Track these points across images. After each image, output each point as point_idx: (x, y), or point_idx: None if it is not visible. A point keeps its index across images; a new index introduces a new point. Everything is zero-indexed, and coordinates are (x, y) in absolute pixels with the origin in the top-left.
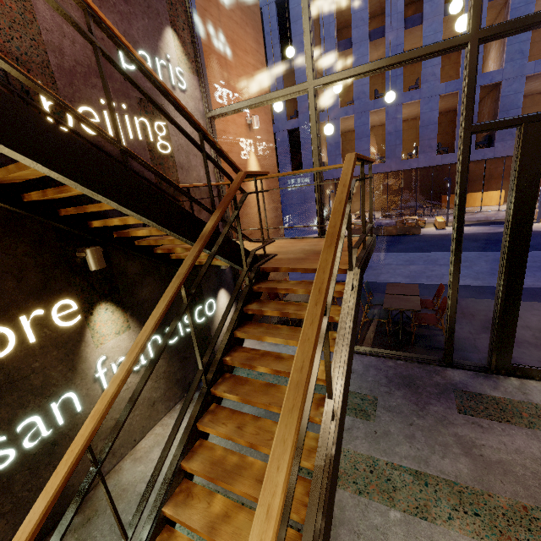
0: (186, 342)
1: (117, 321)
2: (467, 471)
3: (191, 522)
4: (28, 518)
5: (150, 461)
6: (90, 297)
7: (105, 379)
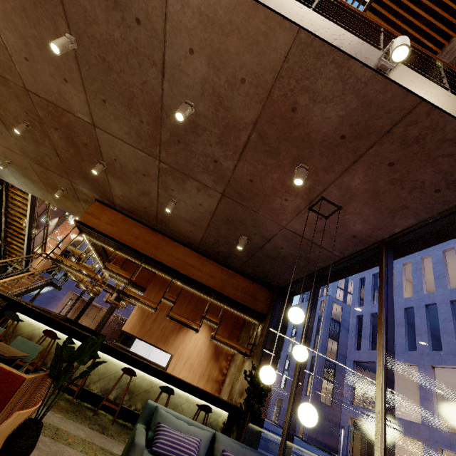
0: None
1: None
2: None
3: None
4: None
5: None
6: None
7: None
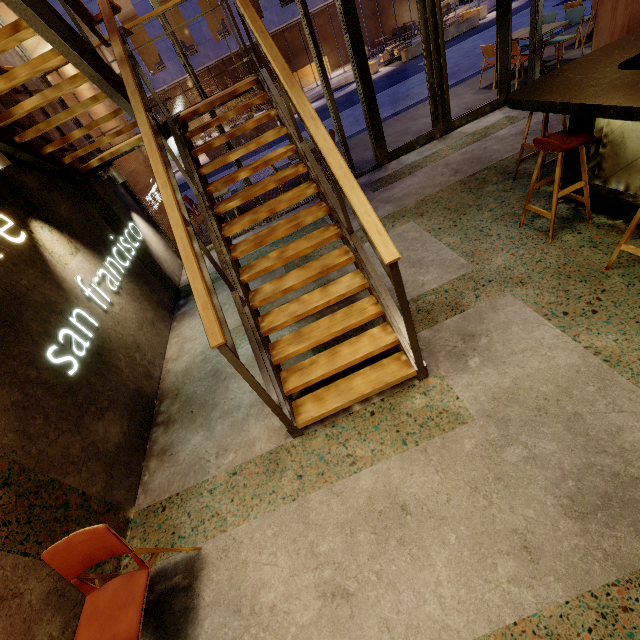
0: (139, 267)
1: (62, 242)
2: (391, 208)
3: (265, 267)
4: (178, 239)
5: (189, 350)
6: (16, 214)
7: (96, 298)
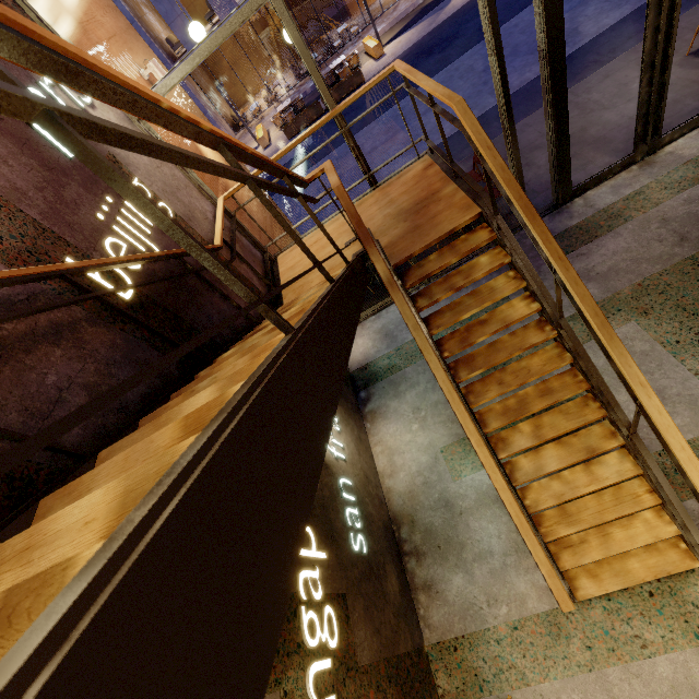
0: None
1: None
2: (597, 291)
3: (523, 447)
4: (507, 504)
5: (402, 467)
6: None
7: (338, 453)
